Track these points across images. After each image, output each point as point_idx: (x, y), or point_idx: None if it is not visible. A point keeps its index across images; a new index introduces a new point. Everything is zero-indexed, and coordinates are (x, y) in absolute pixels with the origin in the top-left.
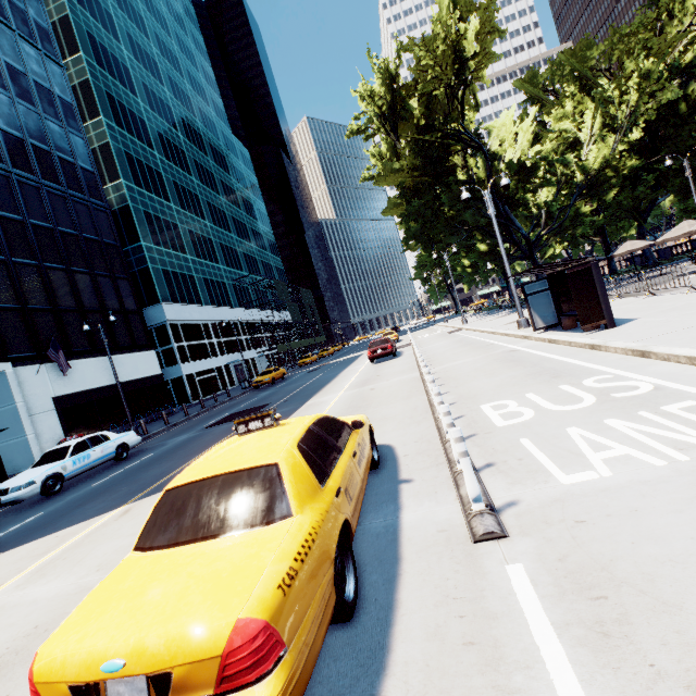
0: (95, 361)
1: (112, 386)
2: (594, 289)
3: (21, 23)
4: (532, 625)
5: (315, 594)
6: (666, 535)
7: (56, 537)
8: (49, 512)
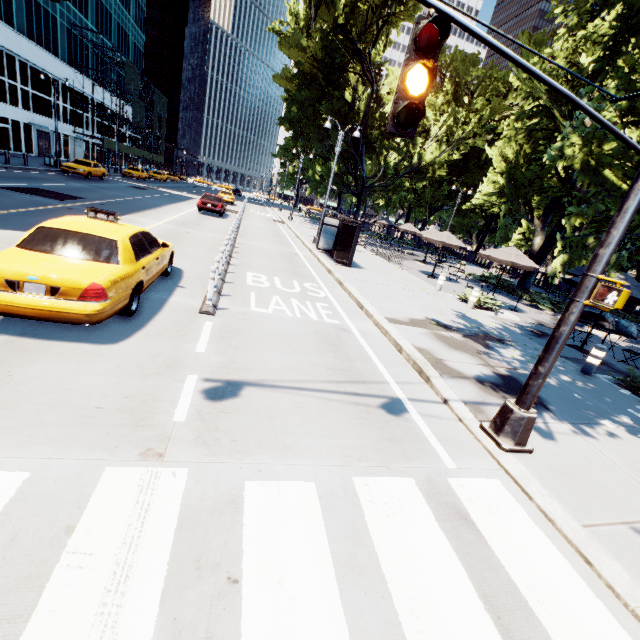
0: None
1: None
2: (352, 241)
3: None
4: (203, 333)
5: (123, 293)
6: (267, 329)
7: None
8: None
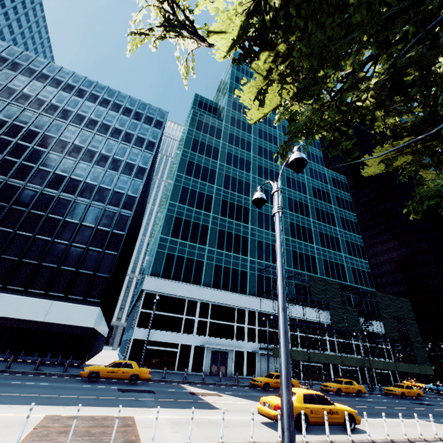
0: (38, 301)
1: (35, 322)
2: None
3: (139, 143)
4: None
5: None
6: None
7: None
8: None
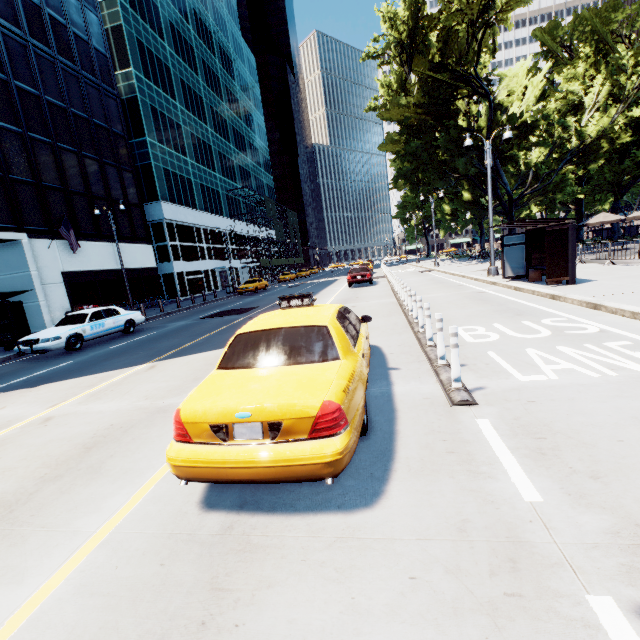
0: (99, 245)
1: (113, 271)
2: (566, 249)
3: None
4: (494, 447)
5: (358, 405)
6: (591, 413)
7: (95, 377)
8: (78, 362)
